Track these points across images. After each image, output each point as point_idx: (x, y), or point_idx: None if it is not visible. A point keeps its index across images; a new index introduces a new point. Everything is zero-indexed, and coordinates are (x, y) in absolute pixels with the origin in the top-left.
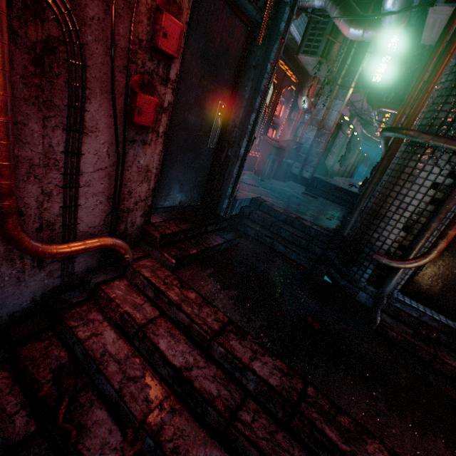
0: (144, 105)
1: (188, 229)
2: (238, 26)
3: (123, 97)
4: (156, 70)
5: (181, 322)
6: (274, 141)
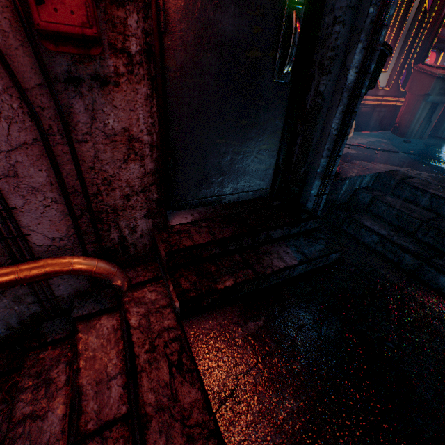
0: None
1: (227, 237)
2: None
3: None
4: None
5: None
6: (439, 69)
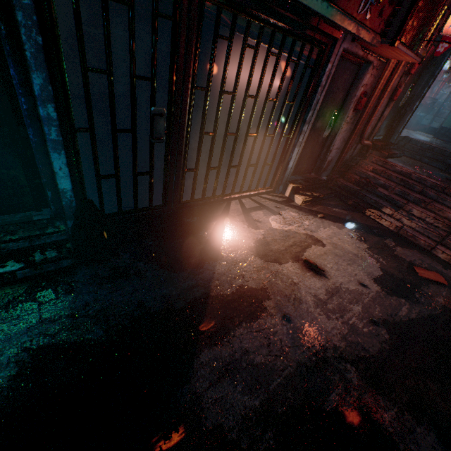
0: (397, 93)
1: (386, 145)
2: (431, 49)
3: (392, 91)
4: (403, 80)
5: (396, 171)
6: None
